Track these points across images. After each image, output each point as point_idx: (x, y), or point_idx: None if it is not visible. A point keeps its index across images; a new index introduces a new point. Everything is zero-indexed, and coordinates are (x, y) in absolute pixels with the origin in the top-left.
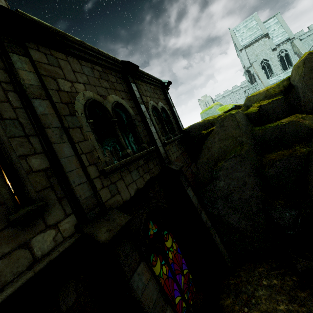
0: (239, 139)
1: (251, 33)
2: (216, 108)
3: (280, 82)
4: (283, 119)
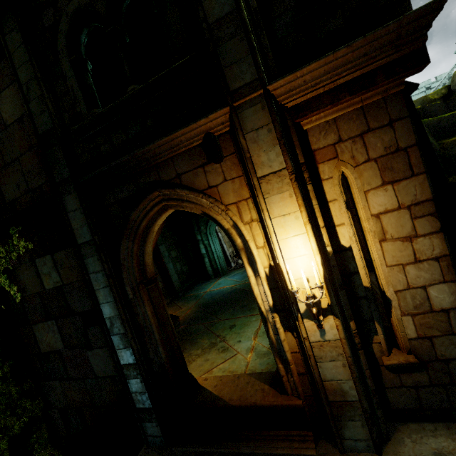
0: None
1: None
2: None
3: (437, 90)
4: None
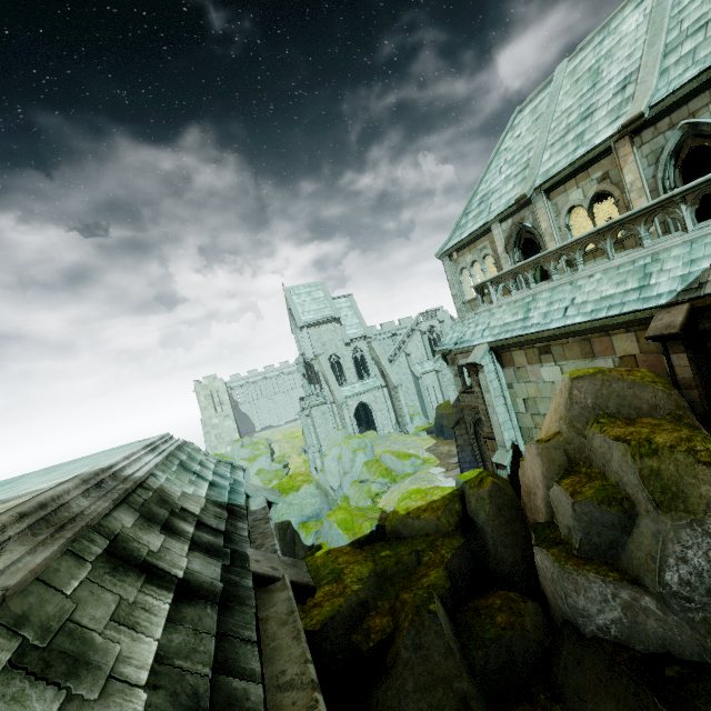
0: (457, 685)
1: (317, 307)
2: (310, 493)
3: (450, 502)
4: (499, 616)
